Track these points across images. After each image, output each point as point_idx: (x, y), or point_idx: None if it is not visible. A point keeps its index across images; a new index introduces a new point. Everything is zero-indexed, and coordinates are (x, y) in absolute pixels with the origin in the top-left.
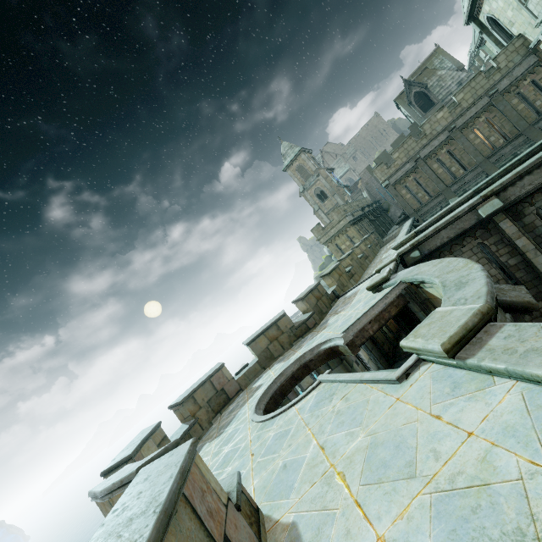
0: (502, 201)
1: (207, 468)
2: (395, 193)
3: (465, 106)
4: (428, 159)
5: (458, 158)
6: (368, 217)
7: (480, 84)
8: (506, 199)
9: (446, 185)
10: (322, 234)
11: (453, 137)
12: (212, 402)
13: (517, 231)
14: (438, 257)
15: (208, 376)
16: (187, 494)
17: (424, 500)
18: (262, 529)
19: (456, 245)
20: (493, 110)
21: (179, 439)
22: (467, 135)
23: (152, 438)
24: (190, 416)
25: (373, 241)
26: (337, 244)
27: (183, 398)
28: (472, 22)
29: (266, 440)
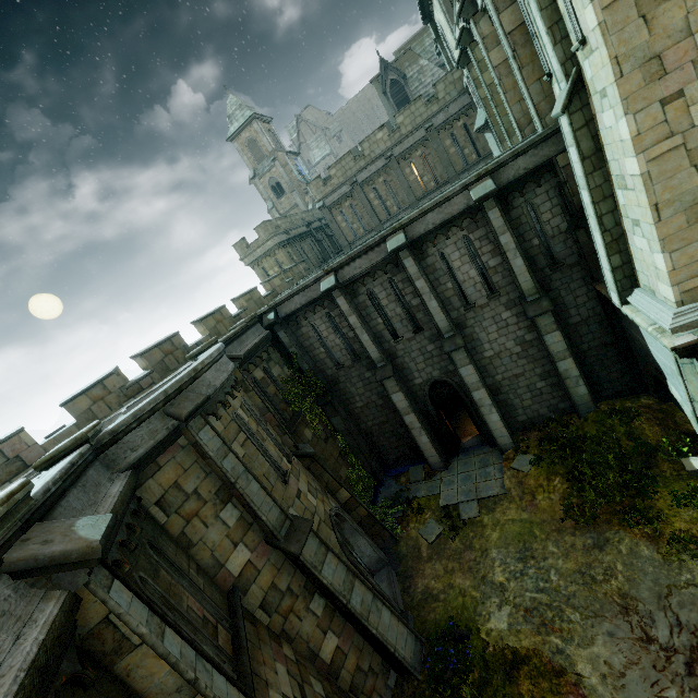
0: (335, 280)
1: None
2: (330, 218)
3: (404, 132)
4: (365, 185)
5: (394, 193)
6: (315, 236)
7: (420, 111)
8: (344, 277)
9: (381, 220)
10: (246, 252)
11: (390, 167)
12: None
13: (349, 309)
14: (295, 321)
15: None
16: None
17: None
18: None
19: (309, 311)
20: (429, 146)
21: None
22: (403, 168)
23: None
24: None
25: (299, 273)
26: (264, 268)
27: None
28: (429, 23)
29: None
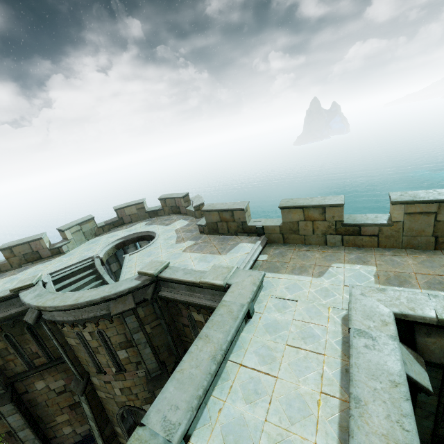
0: None
1: (44, 242)
2: None
3: None
4: None
5: None
6: None
7: None
8: None
9: None
10: None
11: None
12: (173, 208)
13: None
14: None
15: (173, 197)
16: (31, 243)
17: (22, 276)
18: (58, 255)
19: None
20: None
21: (149, 211)
22: None
23: (136, 206)
24: (162, 206)
25: None
26: None
27: (159, 198)
28: None
29: (97, 246)
